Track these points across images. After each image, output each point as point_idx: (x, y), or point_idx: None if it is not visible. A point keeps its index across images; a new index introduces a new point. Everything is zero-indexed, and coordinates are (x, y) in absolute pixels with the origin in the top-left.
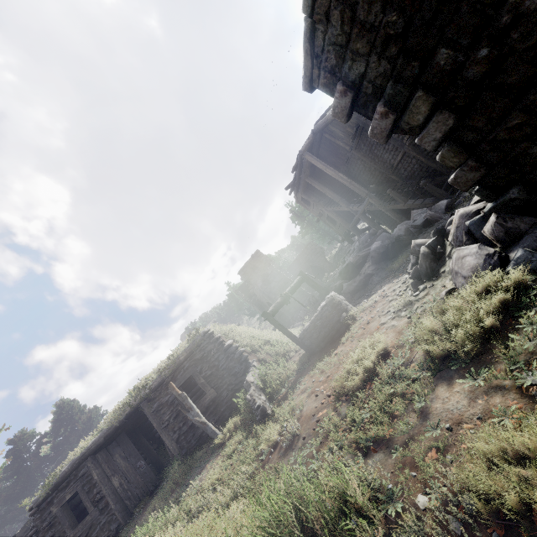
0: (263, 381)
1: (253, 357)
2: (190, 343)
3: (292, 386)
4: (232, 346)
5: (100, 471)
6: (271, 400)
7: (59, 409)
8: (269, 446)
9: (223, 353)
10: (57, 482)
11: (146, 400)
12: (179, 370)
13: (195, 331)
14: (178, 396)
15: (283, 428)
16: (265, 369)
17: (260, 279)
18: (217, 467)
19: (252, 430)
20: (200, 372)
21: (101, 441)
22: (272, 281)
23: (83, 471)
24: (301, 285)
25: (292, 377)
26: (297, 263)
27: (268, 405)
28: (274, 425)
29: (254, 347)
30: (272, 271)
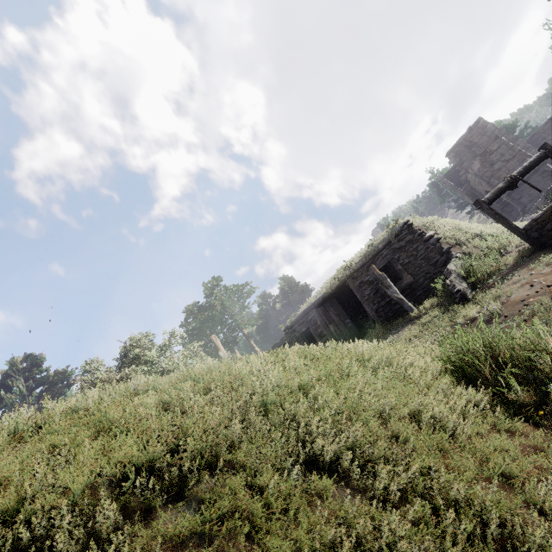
0: (467, 271)
1: (457, 250)
2: (388, 234)
3: (502, 277)
4: (432, 237)
5: (321, 319)
6: (473, 289)
7: (282, 281)
8: (466, 320)
9: (422, 244)
10: (296, 319)
11: (350, 278)
12: (378, 257)
13: (394, 223)
14: (378, 276)
15: (483, 307)
16: (470, 260)
17: (478, 161)
18: (413, 329)
19: (449, 309)
20: (397, 259)
21: (320, 301)
22: (496, 161)
23: (311, 317)
24: (550, 162)
25: (504, 270)
26: (549, 127)
27: (470, 292)
28: (474, 306)
29: (459, 240)
30: (499, 146)
